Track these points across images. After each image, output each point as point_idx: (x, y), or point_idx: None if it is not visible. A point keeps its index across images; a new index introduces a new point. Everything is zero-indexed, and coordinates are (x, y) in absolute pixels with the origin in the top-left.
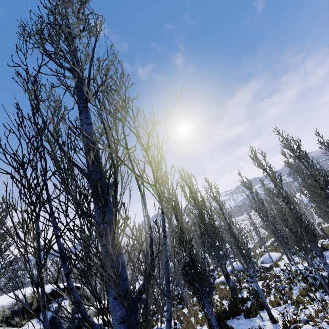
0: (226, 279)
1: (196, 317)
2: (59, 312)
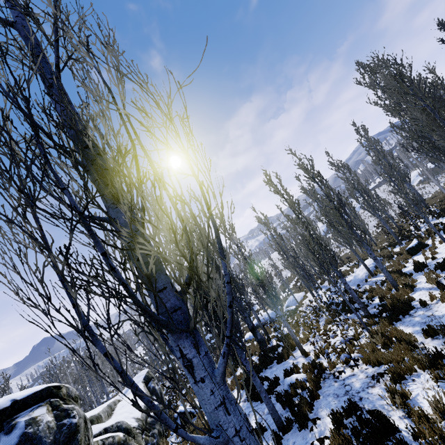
0: (253, 333)
1: None
2: (34, 425)
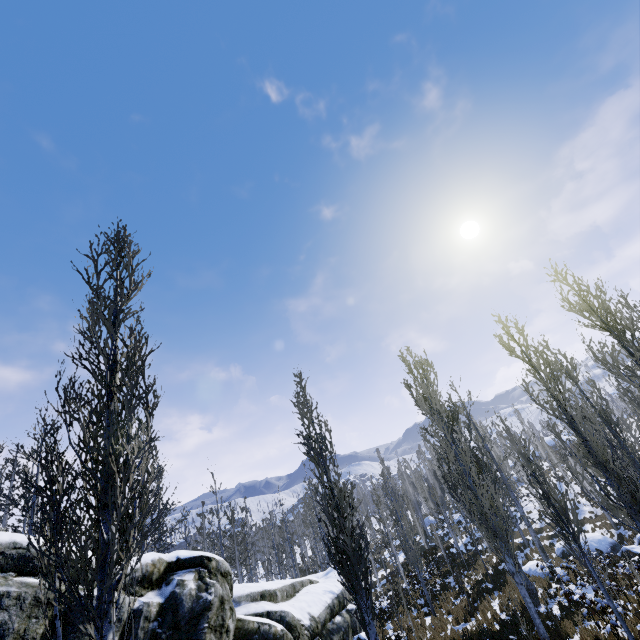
0: None
1: (433, 633)
2: (182, 587)
